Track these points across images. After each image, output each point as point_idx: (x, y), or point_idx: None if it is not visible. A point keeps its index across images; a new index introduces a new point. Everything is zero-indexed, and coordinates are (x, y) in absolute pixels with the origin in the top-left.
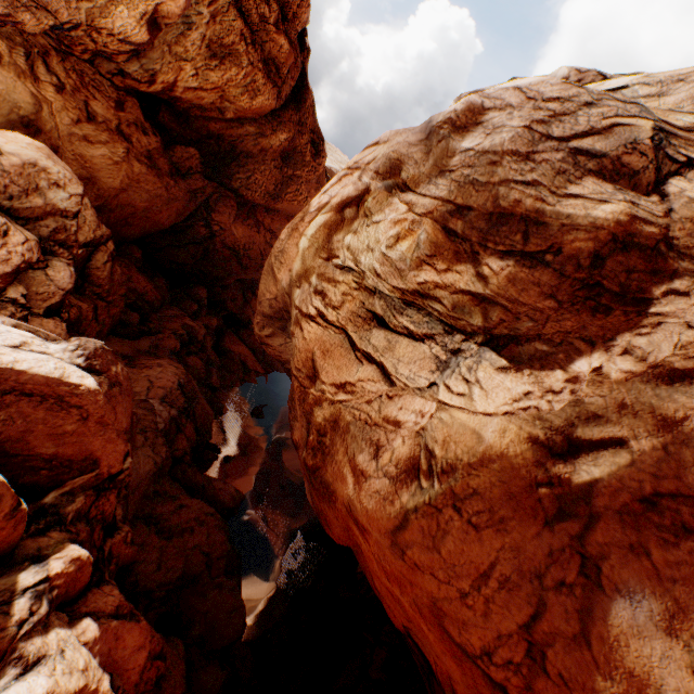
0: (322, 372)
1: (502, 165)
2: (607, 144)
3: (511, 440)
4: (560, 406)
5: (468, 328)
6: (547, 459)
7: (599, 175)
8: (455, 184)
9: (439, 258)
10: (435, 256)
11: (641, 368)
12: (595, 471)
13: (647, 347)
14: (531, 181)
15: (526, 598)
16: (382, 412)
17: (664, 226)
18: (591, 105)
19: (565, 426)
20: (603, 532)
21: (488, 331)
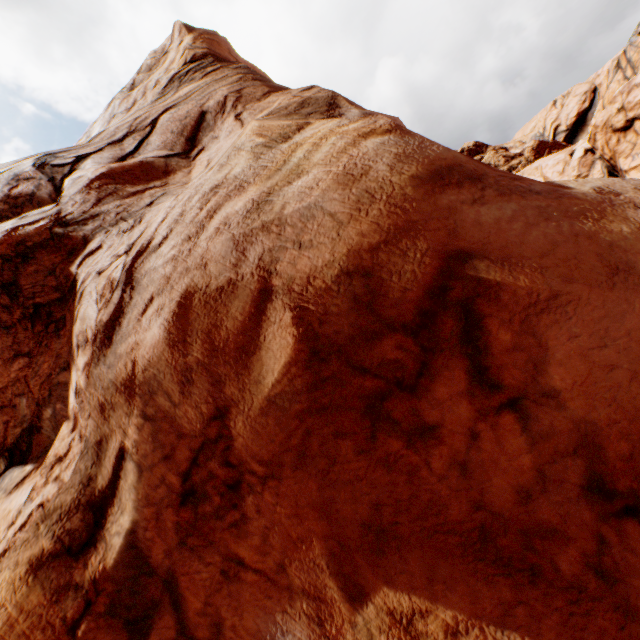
0: None
1: None
2: None
3: (0, 606)
4: (71, 469)
5: None
6: (72, 569)
7: (3, 219)
8: None
9: None
10: None
11: (89, 351)
12: (125, 519)
13: (83, 325)
14: None
15: None
16: None
17: (56, 213)
18: None
19: (81, 492)
20: (193, 590)
21: (3, 447)
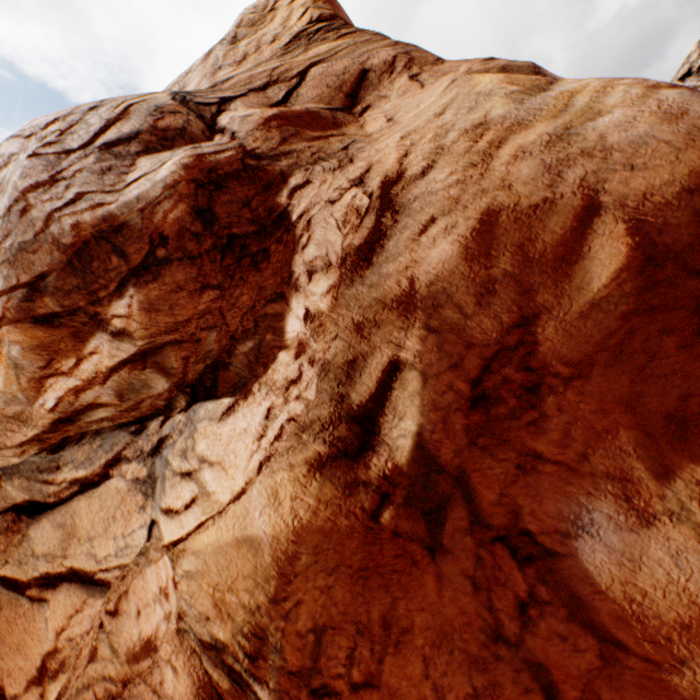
0: (3, 681)
1: (33, 205)
2: (134, 123)
3: (293, 498)
4: (313, 390)
5: (159, 401)
6: (354, 469)
7: (150, 151)
8: (6, 265)
9: (60, 357)
10: (54, 359)
11: (335, 274)
12: (408, 424)
13: (321, 250)
14: (76, 196)
15: (518, 688)
16: (120, 651)
17: (238, 146)
18: (98, 107)
19: (337, 407)
20: (486, 484)
21: (183, 384)
